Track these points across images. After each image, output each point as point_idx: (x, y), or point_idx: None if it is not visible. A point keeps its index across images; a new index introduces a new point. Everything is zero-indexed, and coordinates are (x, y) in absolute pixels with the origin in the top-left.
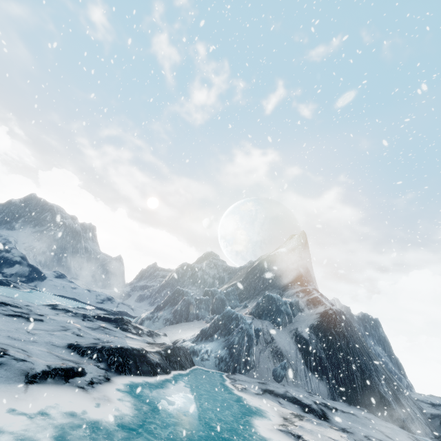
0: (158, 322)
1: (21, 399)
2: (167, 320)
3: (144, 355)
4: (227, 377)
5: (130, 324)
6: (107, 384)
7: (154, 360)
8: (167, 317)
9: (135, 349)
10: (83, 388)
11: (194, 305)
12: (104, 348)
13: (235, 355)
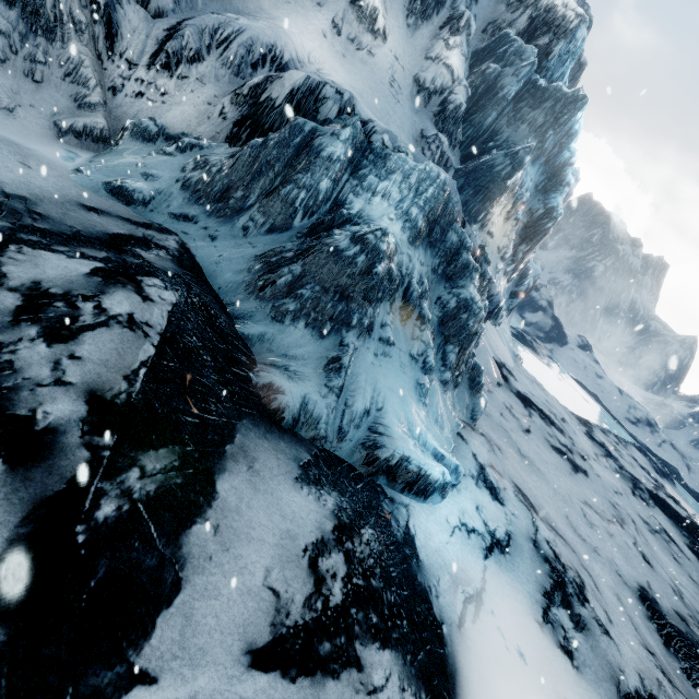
0: None
1: None
2: None
3: None
4: None
5: None
6: None
7: None
8: None
9: None
10: None
11: None
12: None
13: None
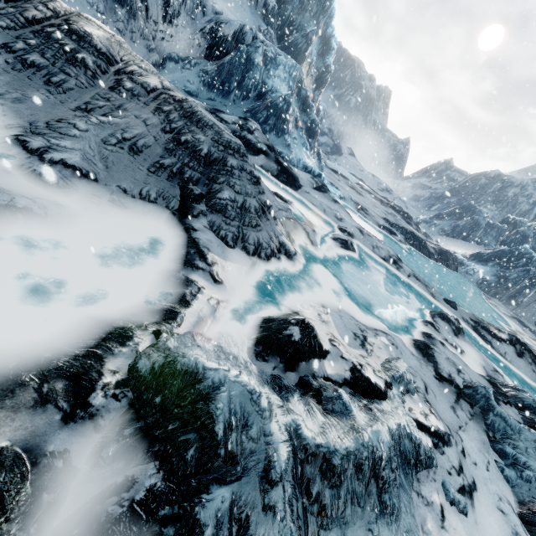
0: (433, 228)
1: (379, 232)
2: (444, 230)
3: (425, 244)
4: (482, 293)
5: (412, 220)
6: (406, 246)
7: (431, 250)
8: (445, 228)
9: (420, 238)
10: (398, 241)
11: (482, 228)
12: (403, 228)
13: (502, 286)
